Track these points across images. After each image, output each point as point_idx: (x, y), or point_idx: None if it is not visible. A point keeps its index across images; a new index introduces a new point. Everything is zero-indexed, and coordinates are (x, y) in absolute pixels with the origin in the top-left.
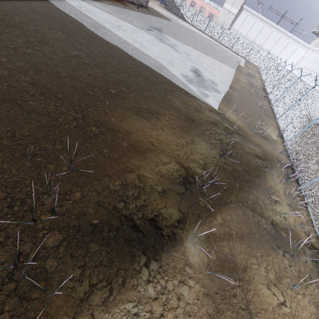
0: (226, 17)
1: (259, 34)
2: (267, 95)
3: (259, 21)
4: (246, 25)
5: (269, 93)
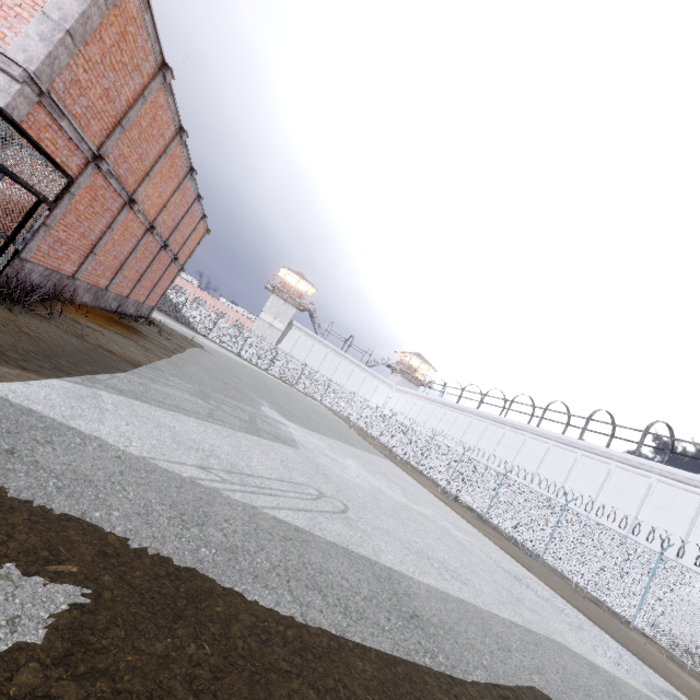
0: (267, 331)
1: (324, 362)
2: (484, 517)
3: (320, 344)
4: (301, 347)
5: (486, 513)
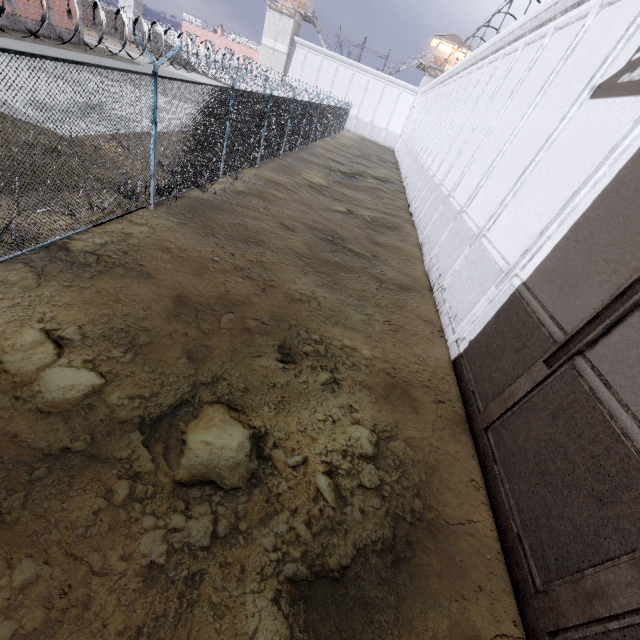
0: (272, 59)
1: (335, 81)
2: (296, 149)
3: (327, 59)
4: (309, 68)
5: (298, 145)
